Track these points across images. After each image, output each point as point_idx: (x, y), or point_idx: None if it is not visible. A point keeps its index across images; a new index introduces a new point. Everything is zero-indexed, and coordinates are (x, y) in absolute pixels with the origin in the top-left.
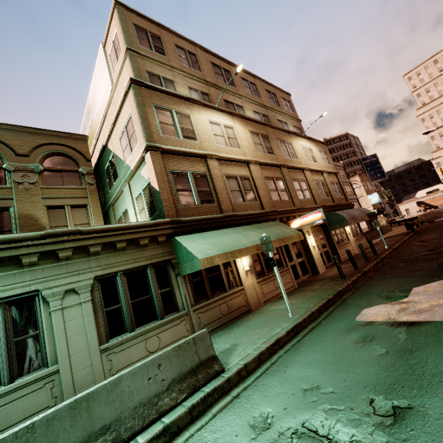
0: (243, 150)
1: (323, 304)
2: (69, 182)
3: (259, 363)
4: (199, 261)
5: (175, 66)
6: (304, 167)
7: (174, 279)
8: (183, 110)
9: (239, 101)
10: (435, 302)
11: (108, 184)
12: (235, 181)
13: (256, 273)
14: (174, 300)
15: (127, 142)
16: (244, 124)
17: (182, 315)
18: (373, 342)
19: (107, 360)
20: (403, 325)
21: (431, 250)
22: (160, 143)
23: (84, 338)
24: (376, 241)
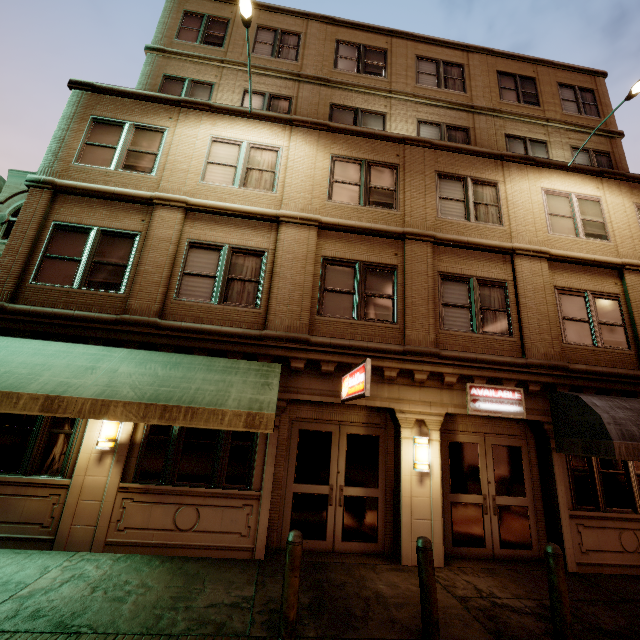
0: (281, 195)
1: None
2: None
3: None
4: None
5: (231, 60)
6: (521, 246)
7: None
8: (158, 122)
9: (379, 104)
10: None
11: None
12: (215, 255)
13: (139, 465)
14: None
15: None
16: (325, 142)
17: None
18: None
19: None
20: None
21: None
22: (64, 177)
23: None
24: None
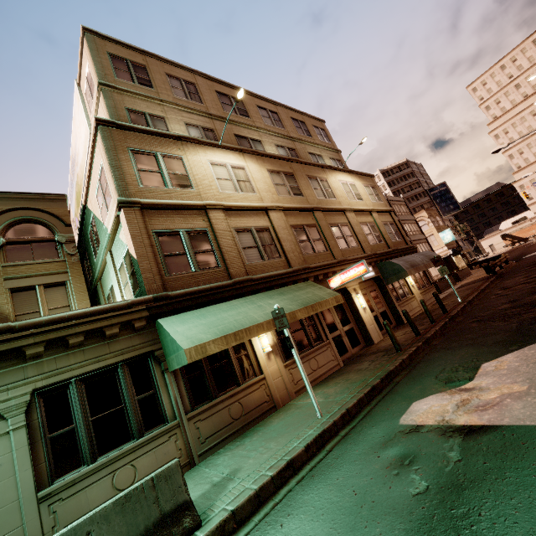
0: (259, 195)
1: (365, 395)
2: (42, 255)
3: (259, 505)
4: (183, 352)
5: (166, 100)
6: (346, 207)
7: (160, 377)
8: (173, 152)
9: (255, 134)
10: (507, 390)
11: (93, 253)
12: (249, 234)
13: (283, 353)
14: (160, 408)
15: (103, 198)
16: (260, 162)
17: (171, 429)
18: (412, 468)
19: (49, 513)
20: (459, 433)
21: (513, 302)
22: (140, 197)
23: (11, 484)
24: (450, 291)
